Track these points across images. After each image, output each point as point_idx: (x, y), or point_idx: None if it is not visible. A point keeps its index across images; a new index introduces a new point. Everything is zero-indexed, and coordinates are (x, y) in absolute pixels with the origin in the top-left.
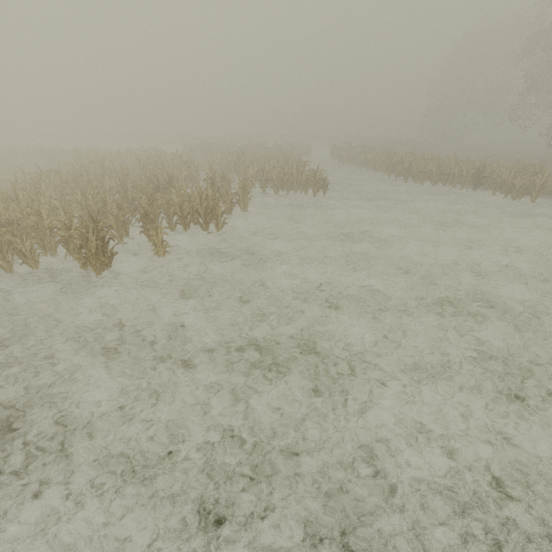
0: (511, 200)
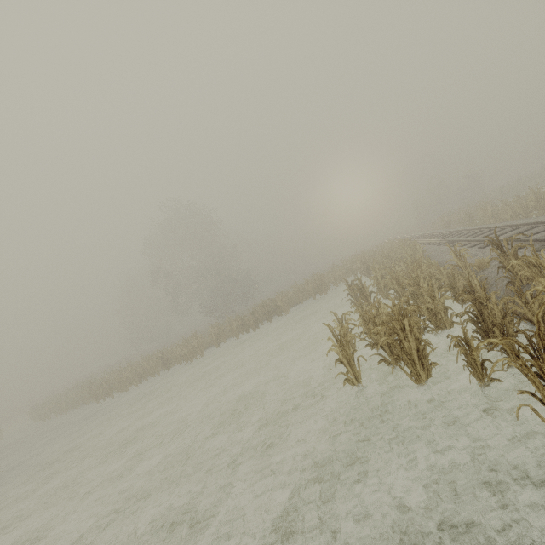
0: (191, 362)
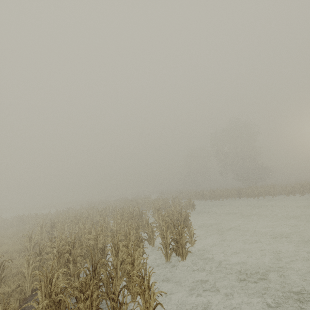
0: (257, 199)
